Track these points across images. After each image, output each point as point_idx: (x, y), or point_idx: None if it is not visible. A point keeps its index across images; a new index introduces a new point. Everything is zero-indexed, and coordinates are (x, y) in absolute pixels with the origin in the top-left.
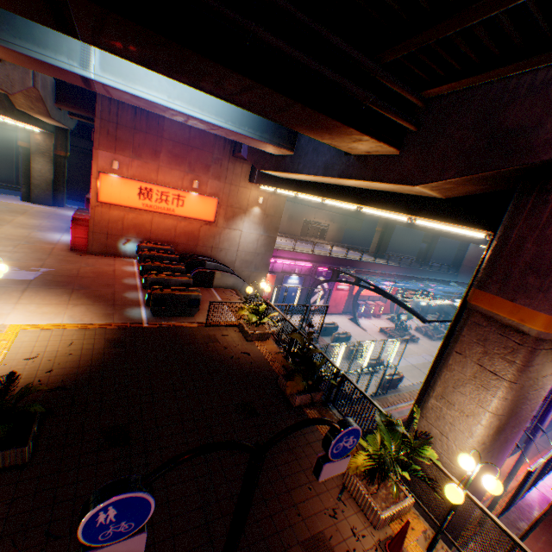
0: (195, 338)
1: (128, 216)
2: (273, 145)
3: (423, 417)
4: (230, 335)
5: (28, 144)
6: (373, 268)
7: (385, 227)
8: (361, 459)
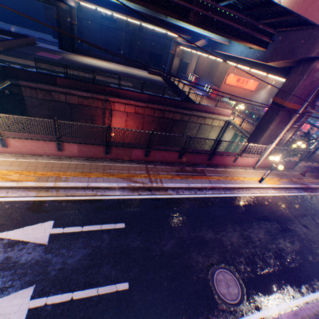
0: None
1: (229, 89)
2: None
3: None
4: None
5: (174, 52)
6: None
7: None
8: None
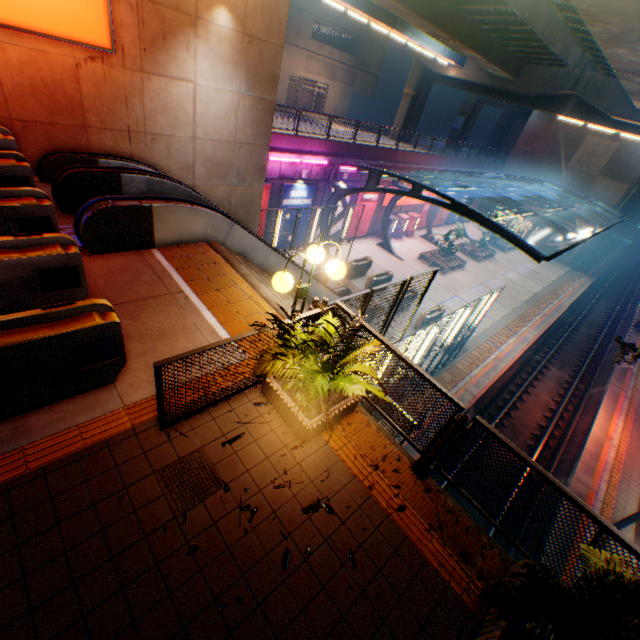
0: (131, 509)
1: None
2: None
3: None
4: (249, 435)
5: None
6: (413, 162)
7: (419, 88)
8: None
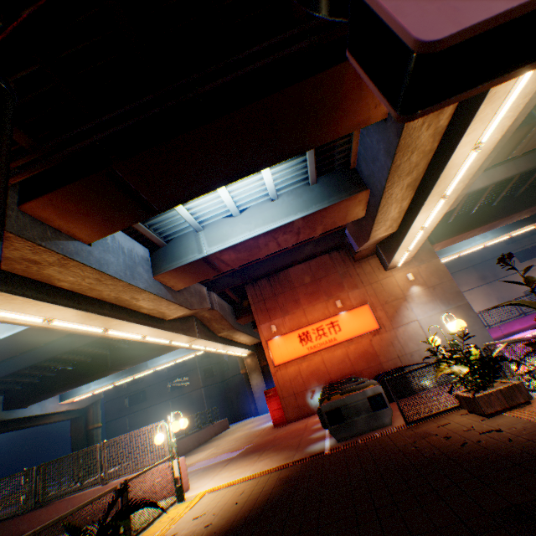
0: (391, 442)
1: (302, 367)
2: (344, 199)
3: None
4: (452, 421)
5: (245, 368)
6: None
7: None
8: None
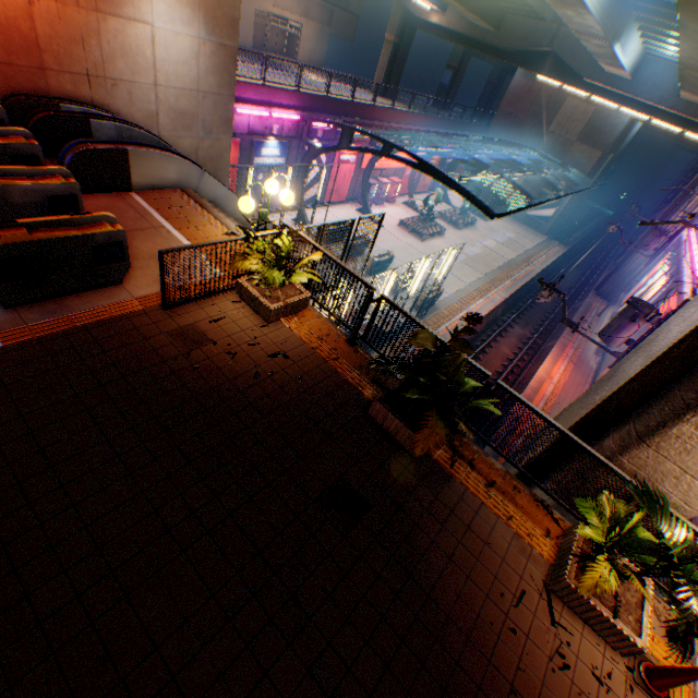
0: (152, 349)
1: None
2: None
3: (649, 446)
4: (229, 319)
5: None
6: (392, 121)
7: (401, 34)
8: (599, 568)
